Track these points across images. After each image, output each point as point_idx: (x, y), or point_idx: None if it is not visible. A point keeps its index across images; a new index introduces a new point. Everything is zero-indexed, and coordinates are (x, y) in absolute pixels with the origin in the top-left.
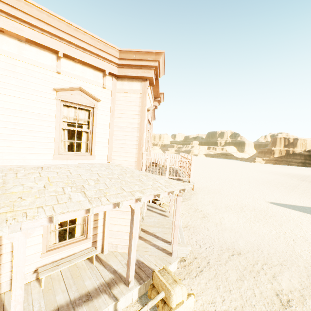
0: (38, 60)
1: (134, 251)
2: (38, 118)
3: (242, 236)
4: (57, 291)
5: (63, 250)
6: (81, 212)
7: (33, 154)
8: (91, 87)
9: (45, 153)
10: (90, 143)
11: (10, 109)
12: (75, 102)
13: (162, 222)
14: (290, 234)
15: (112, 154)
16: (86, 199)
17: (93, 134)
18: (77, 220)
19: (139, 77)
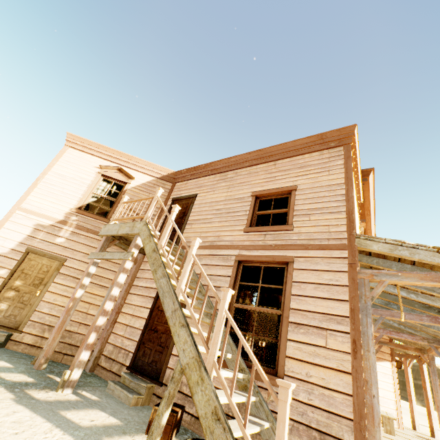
0: None
1: None
2: None
3: None
4: None
5: None
6: None
7: None
8: None
9: None
10: None
11: None
12: None
13: None
14: None
15: None
16: None
17: None
18: None
19: None
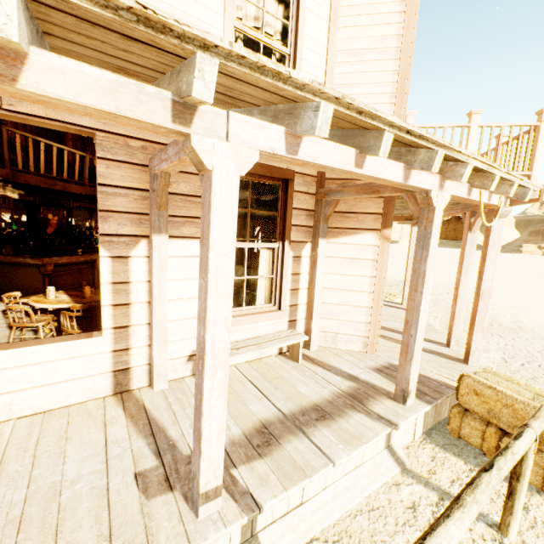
0: None
1: (423, 321)
2: None
3: None
4: (245, 397)
5: (239, 325)
6: (348, 155)
7: None
8: None
9: None
10: None
11: None
12: None
13: (398, 315)
14: None
15: None
16: None
17: (296, 61)
18: (260, 269)
19: None
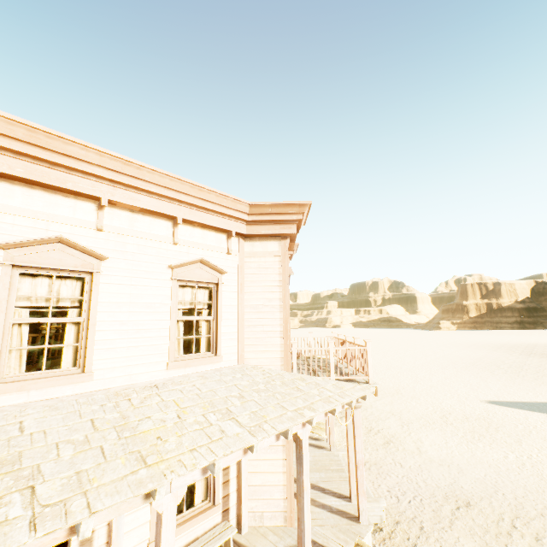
0: (151, 232)
1: (308, 517)
2: (149, 310)
3: (463, 471)
4: None
5: (180, 533)
6: (239, 451)
7: (142, 366)
8: (213, 256)
9: (157, 361)
10: (213, 336)
11: (117, 303)
12: (194, 279)
13: (321, 460)
14: (539, 457)
15: (244, 349)
16: (245, 430)
17: (218, 323)
18: None
19: (276, 235)
